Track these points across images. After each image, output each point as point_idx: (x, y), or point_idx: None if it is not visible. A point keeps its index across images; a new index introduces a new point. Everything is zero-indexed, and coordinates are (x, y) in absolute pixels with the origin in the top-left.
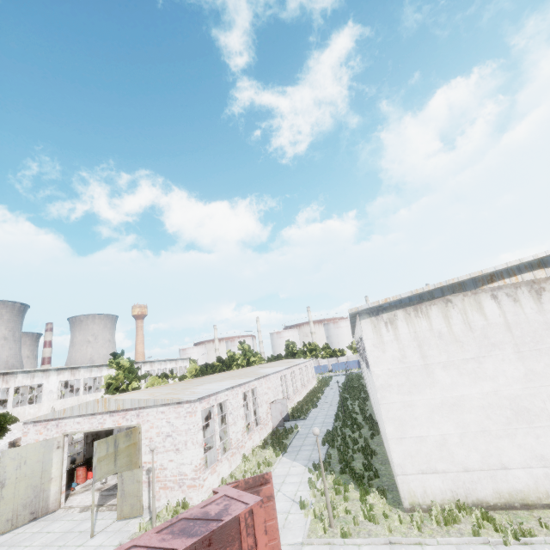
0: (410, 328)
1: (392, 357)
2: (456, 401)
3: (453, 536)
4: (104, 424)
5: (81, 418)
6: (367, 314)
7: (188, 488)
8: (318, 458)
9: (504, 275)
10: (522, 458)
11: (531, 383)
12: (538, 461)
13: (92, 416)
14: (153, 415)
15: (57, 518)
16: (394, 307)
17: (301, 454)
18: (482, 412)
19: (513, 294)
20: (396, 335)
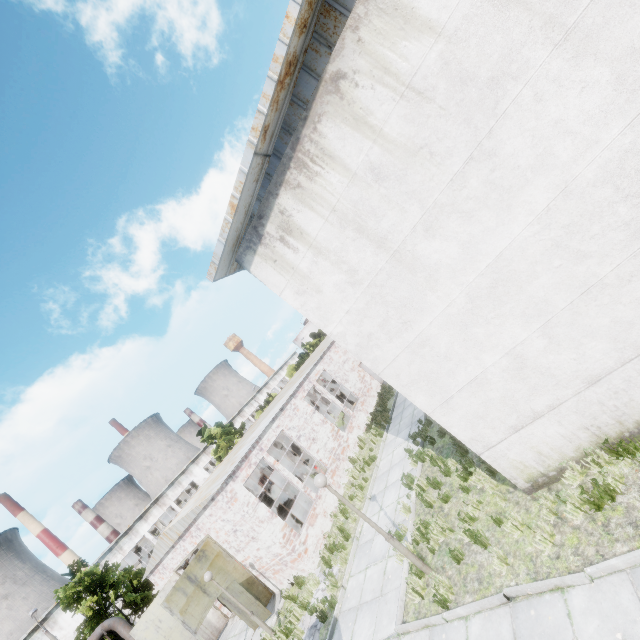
0: (321, 212)
1: (335, 288)
2: (495, 276)
3: (619, 540)
4: (187, 550)
5: (170, 555)
6: (247, 251)
7: (293, 563)
8: (420, 415)
9: None
10: None
11: None
12: None
13: (174, 549)
14: (207, 522)
15: (227, 636)
16: (269, 197)
17: (404, 417)
18: (560, 256)
19: None
20: (312, 246)
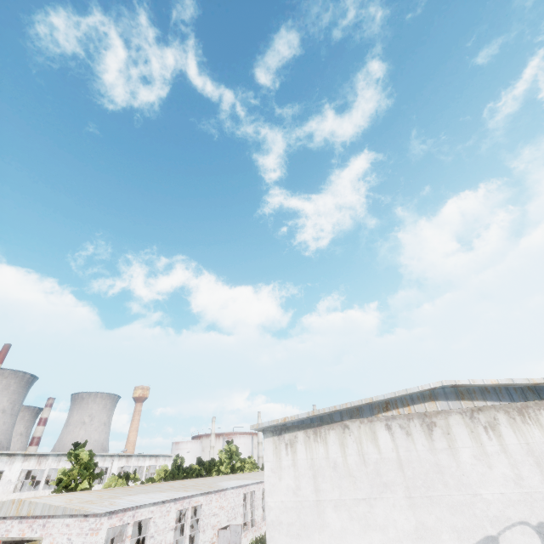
0: (308, 454)
1: (287, 486)
2: None
3: None
4: (10, 533)
5: None
6: (271, 432)
7: None
8: None
9: (398, 404)
10: None
11: (422, 541)
12: None
13: (3, 520)
14: (58, 527)
15: None
16: (297, 427)
17: None
18: None
19: (406, 426)
20: (294, 460)
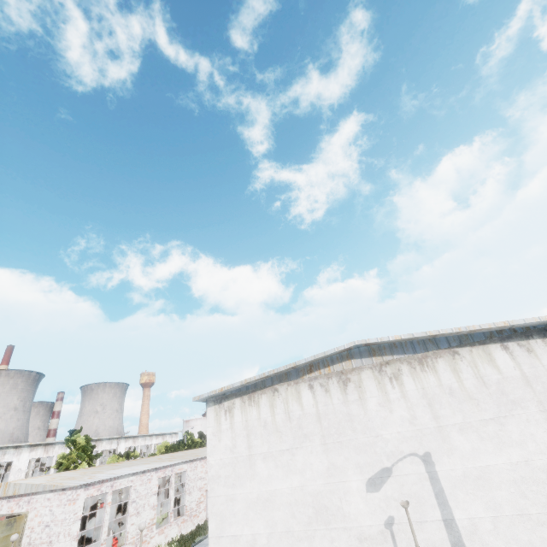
0: (243, 417)
1: (225, 446)
2: (270, 496)
3: None
4: (0, 511)
5: None
6: (213, 401)
7: None
8: None
9: (320, 365)
10: None
11: (332, 478)
12: None
13: None
14: (41, 502)
15: None
16: (234, 395)
17: None
18: (289, 509)
19: (325, 384)
20: (232, 423)
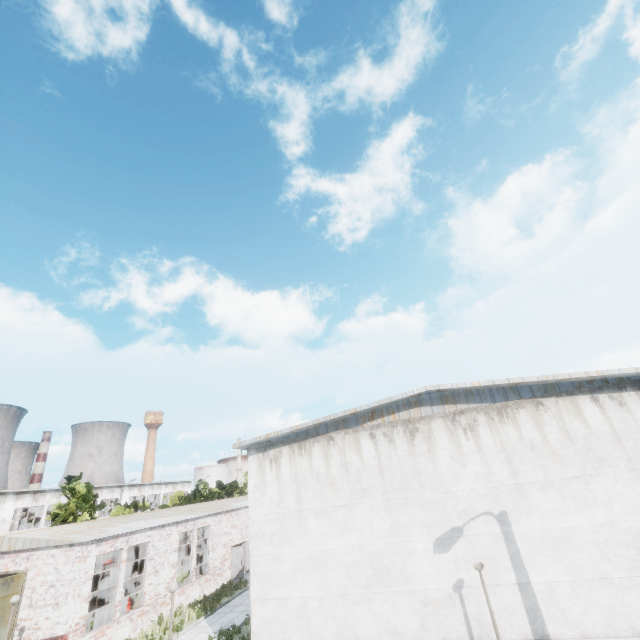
0: (292, 468)
1: (270, 500)
2: (322, 556)
3: None
4: None
5: None
6: (256, 449)
7: None
8: (237, 623)
9: (383, 412)
10: (376, 631)
11: (395, 538)
12: (391, 636)
13: None
14: (43, 559)
15: None
16: (282, 442)
17: (226, 616)
18: (345, 570)
19: (390, 433)
20: (278, 475)
